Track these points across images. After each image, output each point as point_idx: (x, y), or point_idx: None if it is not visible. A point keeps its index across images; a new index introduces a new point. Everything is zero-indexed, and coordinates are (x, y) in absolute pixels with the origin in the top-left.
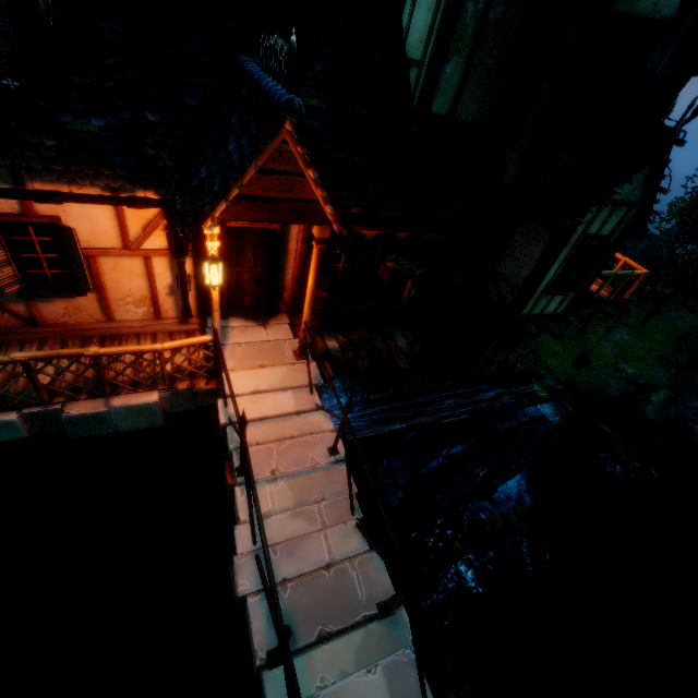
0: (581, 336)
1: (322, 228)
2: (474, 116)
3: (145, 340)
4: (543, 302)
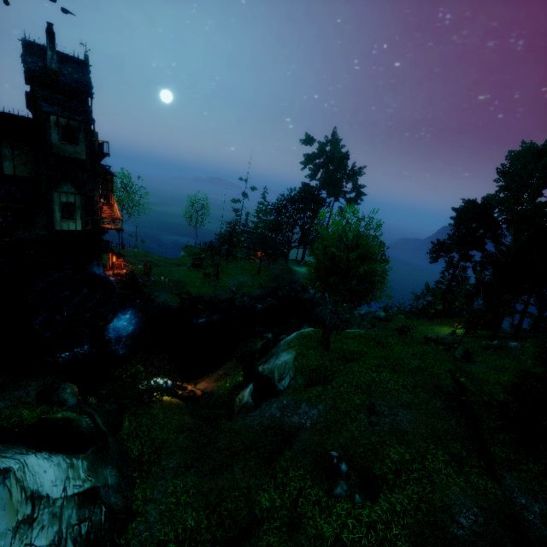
0: (217, 279)
1: None
2: (26, 175)
3: None
4: (66, 225)
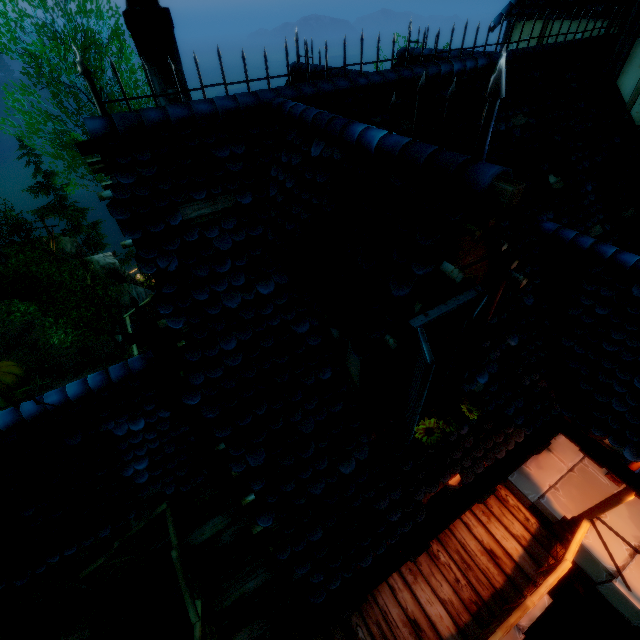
0: None
1: None
2: None
3: (465, 515)
4: None
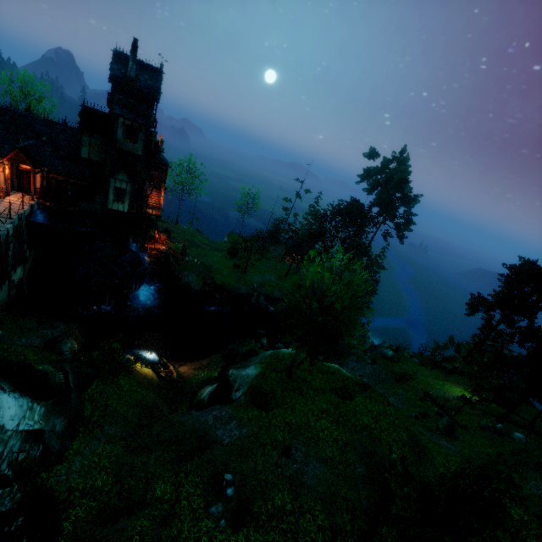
0: (244, 272)
1: (32, 168)
2: (97, 160)
3: None
4: (116, 206)
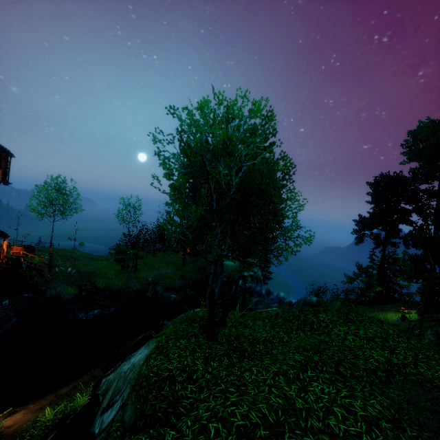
0: (135, 271)
1: None
2: None
3: None
4: None
